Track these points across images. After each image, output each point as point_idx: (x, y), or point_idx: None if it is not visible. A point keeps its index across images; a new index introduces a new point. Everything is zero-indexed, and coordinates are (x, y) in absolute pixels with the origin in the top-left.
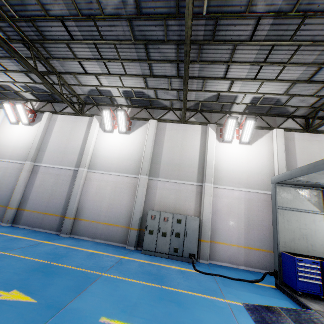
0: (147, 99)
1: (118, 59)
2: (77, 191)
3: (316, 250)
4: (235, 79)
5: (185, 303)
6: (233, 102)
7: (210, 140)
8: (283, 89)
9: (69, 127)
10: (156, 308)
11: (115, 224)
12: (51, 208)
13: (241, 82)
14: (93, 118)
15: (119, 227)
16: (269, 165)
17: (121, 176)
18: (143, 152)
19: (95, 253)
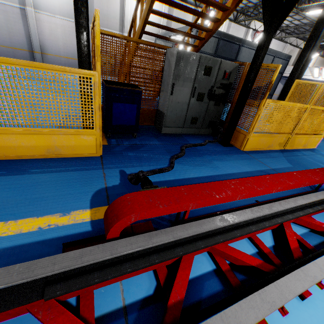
0: None
1: None
2: (34, 30)
3: None
4: None
5: None
6: None
7: None
8: None
9: None
10: None
11: (72, 58)
12: (17, 44)
13: None
14: None
15: (76, 60)
16: None
17: (66, 21)
18: None
19: None
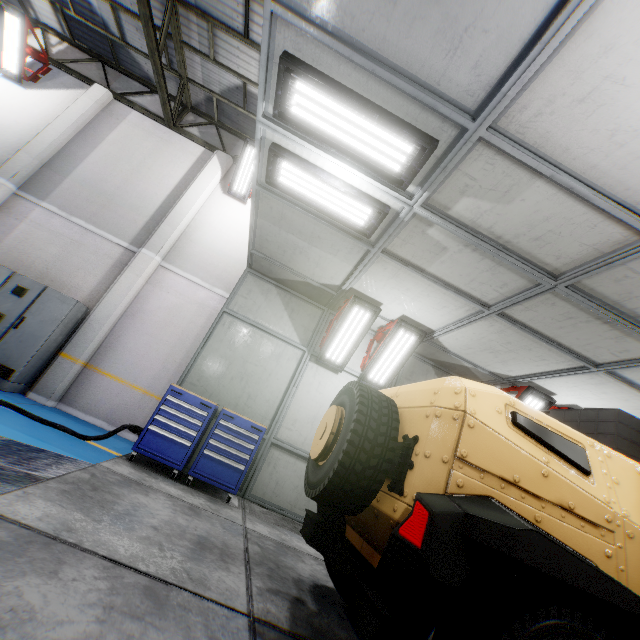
0: (105, 37)
1: None
2: None
3: (253, 408)
4: None
5: None
6: None
7: (203, 178)
8: None
9: None
10: None
11: None
12: None
13: None
14: None
15: None
16: None
17: None
18: (36, 135)
19: None
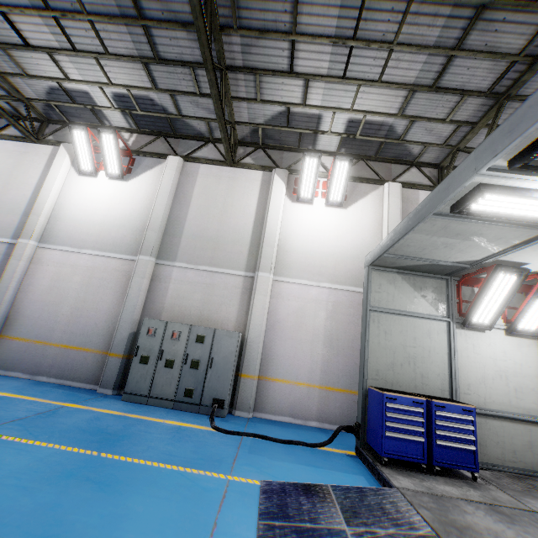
0: (164, 117)
1: (81, 13)
2: (9, 282)
3: (429, 385)
4: (310, 76)
5: (121, 484)
6: (316, 130)
7: (274, 197)
8: (396, 104)
9: (10, 162)
10: (32, 495)
11: (81, 347)
12: None
13: (322, 85)
14: (60, 148)
15: (90, 353)
16: (374, 245)
17: (103, 258)
18: (150, 214)
19: (8, 398)
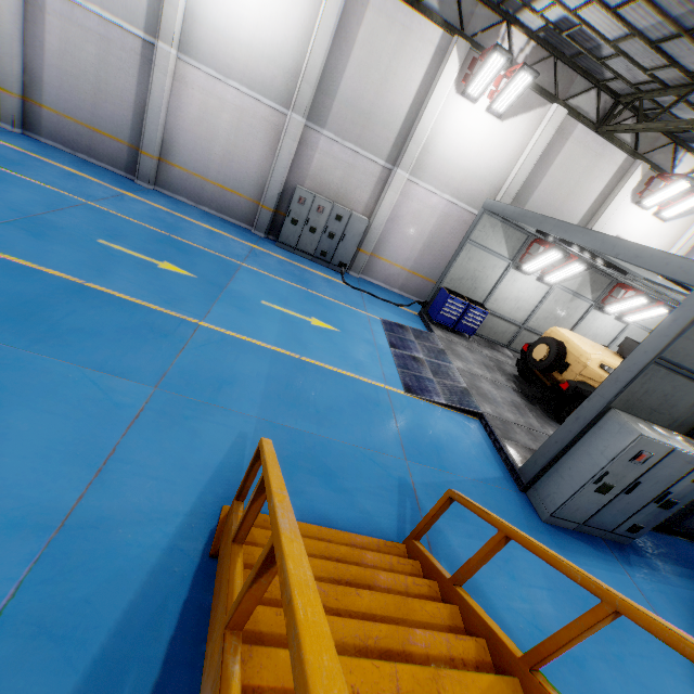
0: None
1: None
2: (159, 102)
3: (476, 294)
4: None
5: (330, 307)
6: (527, 4)
7: (442, 82)
8: (616, 34)
9: None
10: (306, 305)
11: (235, 191)
12: (105, 122)
13: None
14: None
15: (243, 198)
16: (504, 171)
17: (252, 100)
18: (306, 56)
19: (215, 233)
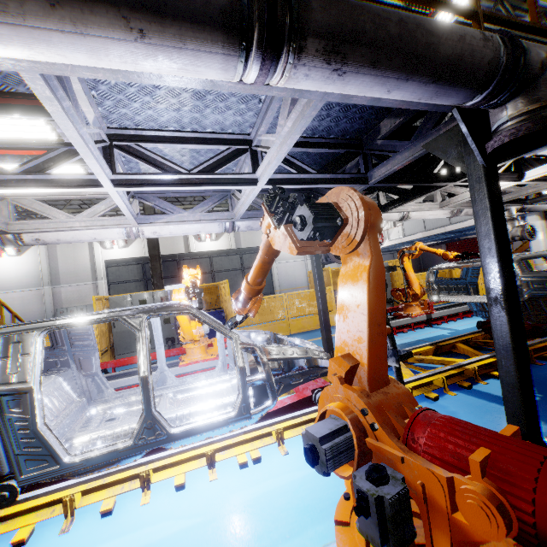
0: None
1: None
2: None
3: None
4: None
5: None
6: None
7: (96, 250)
8: None
9: None
10: None
11: None
12: None
13: None
14: None
15: None
16: None
17: (26, 291)
18: (41, 269)
19: None
